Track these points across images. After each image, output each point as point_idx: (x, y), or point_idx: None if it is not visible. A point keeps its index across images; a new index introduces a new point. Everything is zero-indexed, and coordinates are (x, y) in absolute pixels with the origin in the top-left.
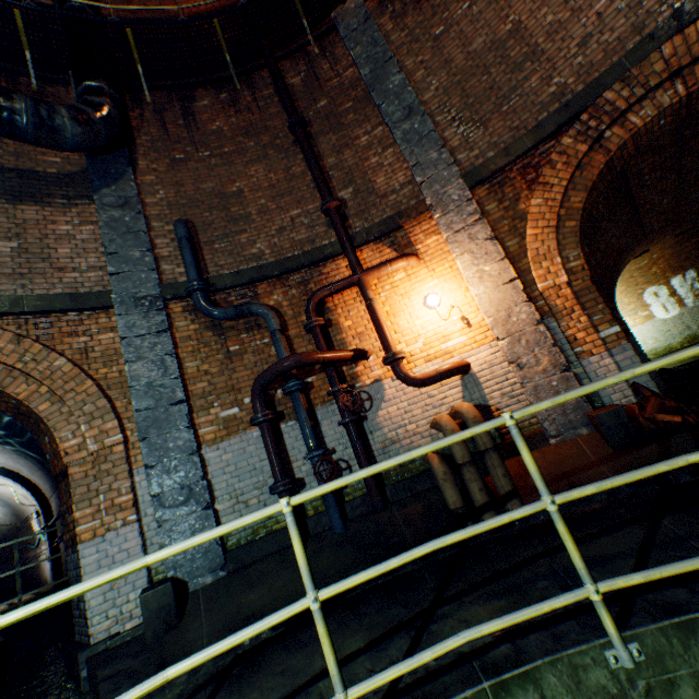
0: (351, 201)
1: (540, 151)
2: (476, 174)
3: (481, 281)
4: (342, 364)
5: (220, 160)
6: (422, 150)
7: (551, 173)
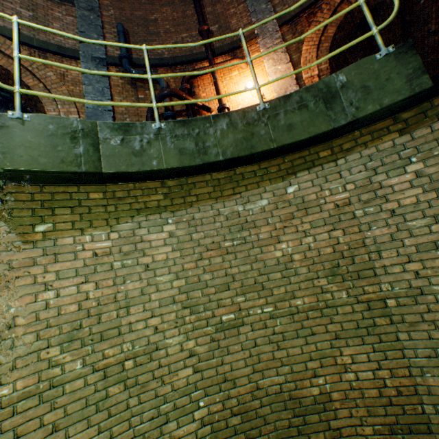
0: (216, 32)
1: (318, 5)
2: (284, 18)
3: (275, 74)
4: (197, 114)
5: (147, 1)
6: (258, 3)
7: (320, 15)
